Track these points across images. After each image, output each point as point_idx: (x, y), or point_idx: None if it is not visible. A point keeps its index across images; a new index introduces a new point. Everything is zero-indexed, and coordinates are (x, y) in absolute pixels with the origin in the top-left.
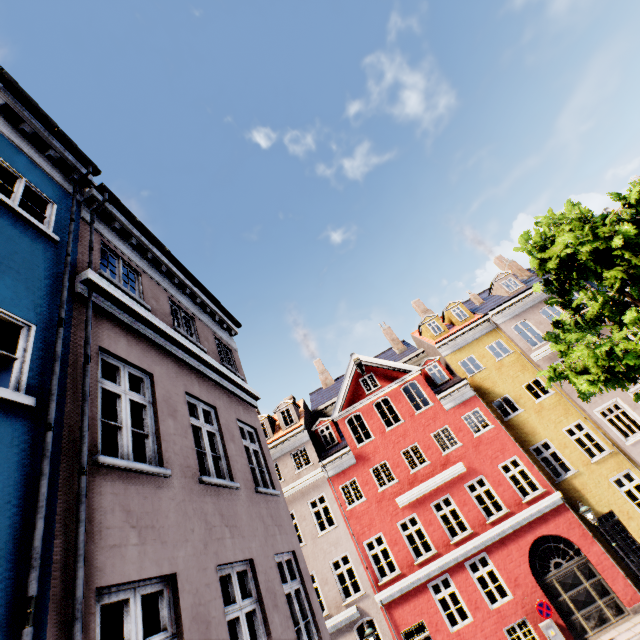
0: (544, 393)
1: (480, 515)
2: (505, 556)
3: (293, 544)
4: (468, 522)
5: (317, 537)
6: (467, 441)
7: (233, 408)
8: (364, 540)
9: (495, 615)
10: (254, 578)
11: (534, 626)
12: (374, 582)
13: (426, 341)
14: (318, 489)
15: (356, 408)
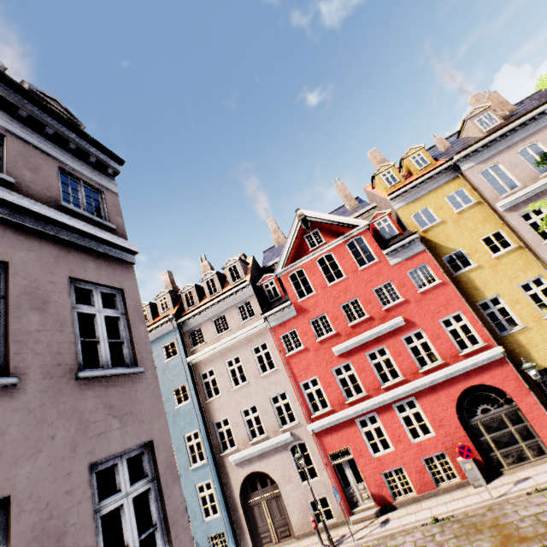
0: (503, 247)
1: (413, 365)
2: (433, 401)
3: (152, 432)
4: (400, 371)
5: (259, 377)
6: (410, 296)
7: (67, 264)
8: (300, 381)
9: (415, 448)
10: (6, 527)
11: (452, 459)
12: (307, 415)
13: (378, 194)
14: (261, 338)
15: (299, 264)
